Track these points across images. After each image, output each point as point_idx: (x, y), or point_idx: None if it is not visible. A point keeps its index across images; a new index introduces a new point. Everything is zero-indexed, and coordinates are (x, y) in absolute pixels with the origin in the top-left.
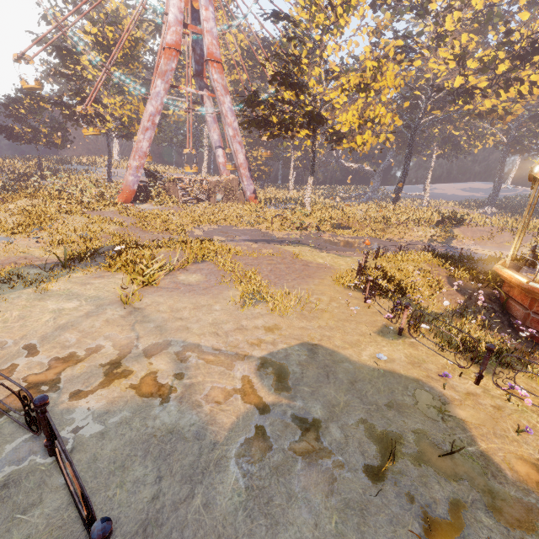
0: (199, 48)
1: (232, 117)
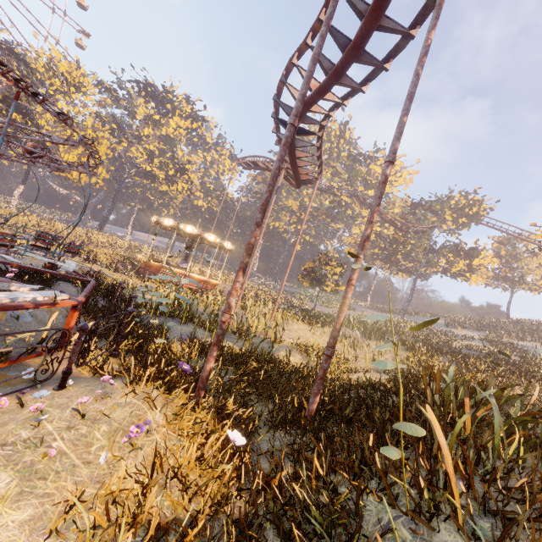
0: None
1: None
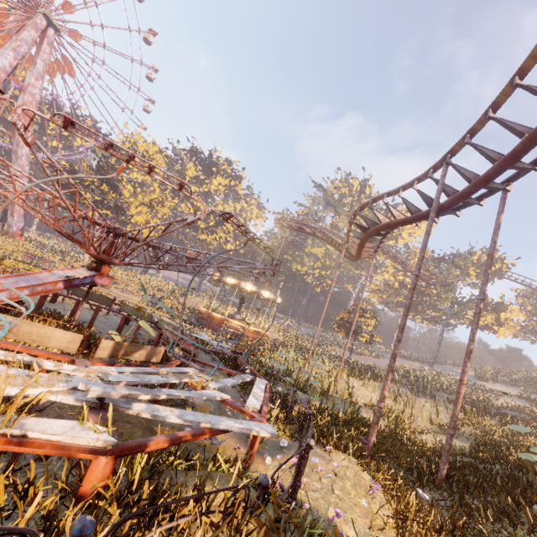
0: (3, 86)
1: (27, 162)
